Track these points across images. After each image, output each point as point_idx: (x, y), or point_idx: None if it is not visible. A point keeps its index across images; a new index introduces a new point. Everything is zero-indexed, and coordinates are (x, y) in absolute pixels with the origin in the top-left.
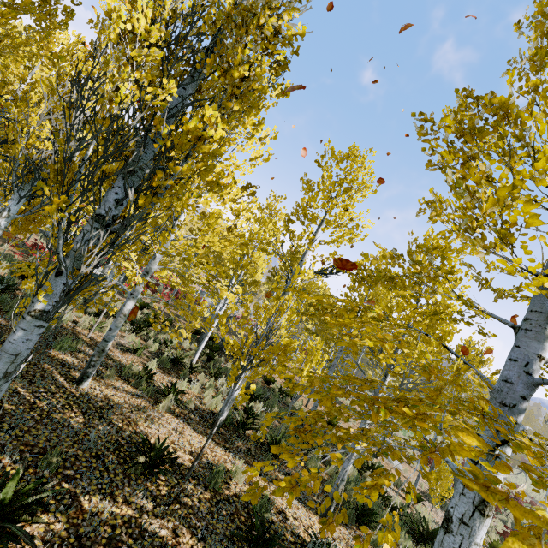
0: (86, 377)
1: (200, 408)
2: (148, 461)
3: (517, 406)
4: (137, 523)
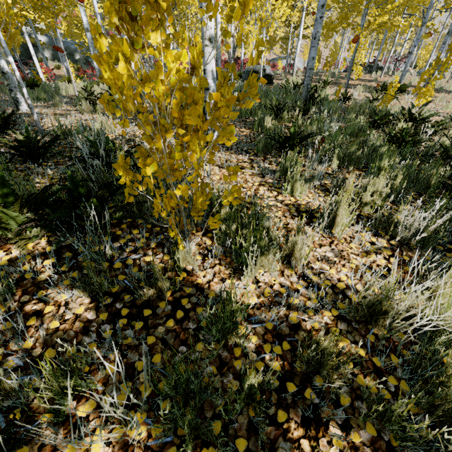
0: (16, 102)
1: None
2: None
3: None
4: None
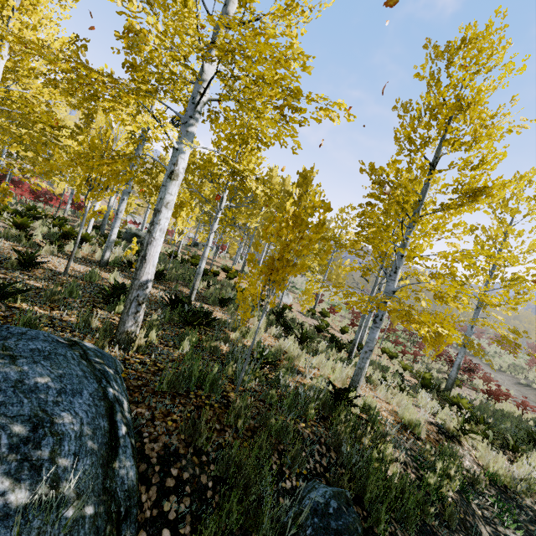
0: None
1: (90, 258)
2: (23, 262)
3: (188, 122)
4: (13, 280)
